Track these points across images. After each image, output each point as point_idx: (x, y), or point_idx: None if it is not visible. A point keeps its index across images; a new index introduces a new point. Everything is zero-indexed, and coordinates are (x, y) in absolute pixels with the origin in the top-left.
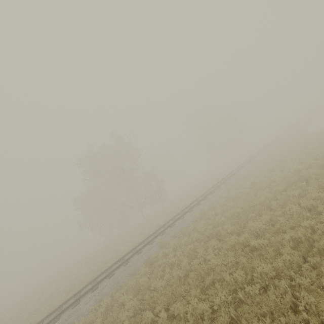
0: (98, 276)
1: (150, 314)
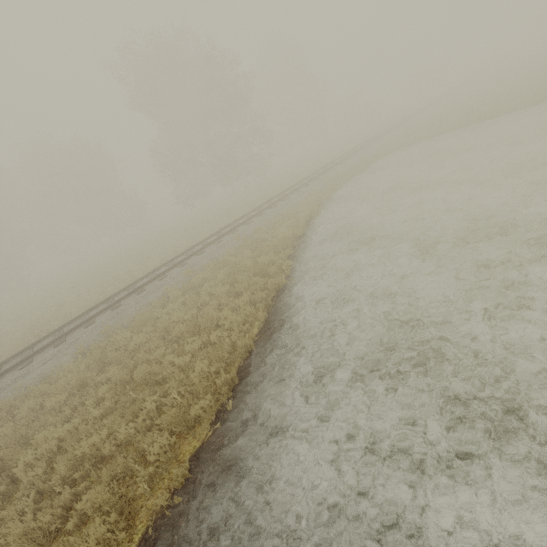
0: None
1: None
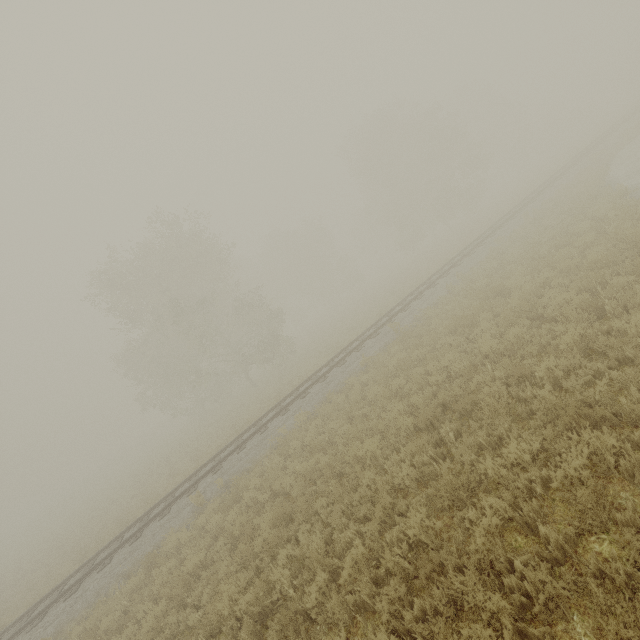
0: (99, 553)
1: None
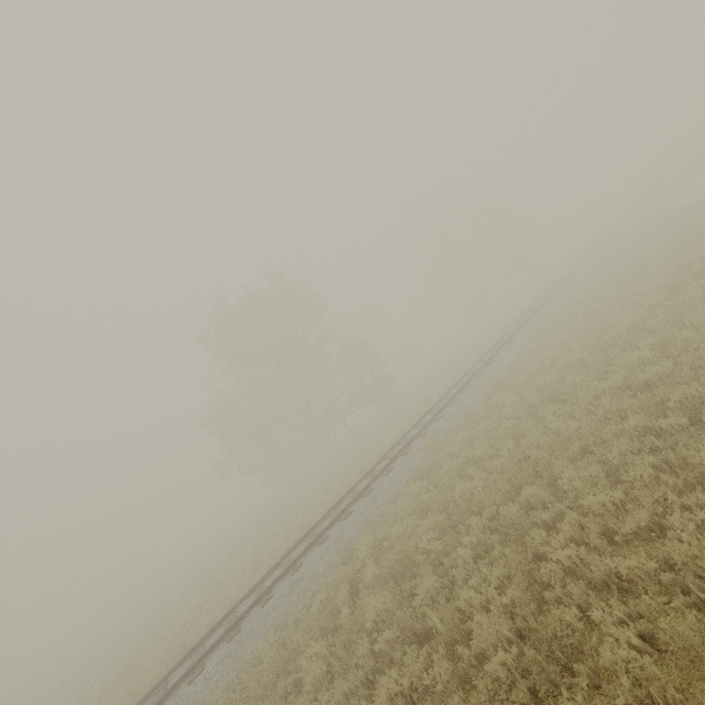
0: (316, 526)
1: (479, 521)
